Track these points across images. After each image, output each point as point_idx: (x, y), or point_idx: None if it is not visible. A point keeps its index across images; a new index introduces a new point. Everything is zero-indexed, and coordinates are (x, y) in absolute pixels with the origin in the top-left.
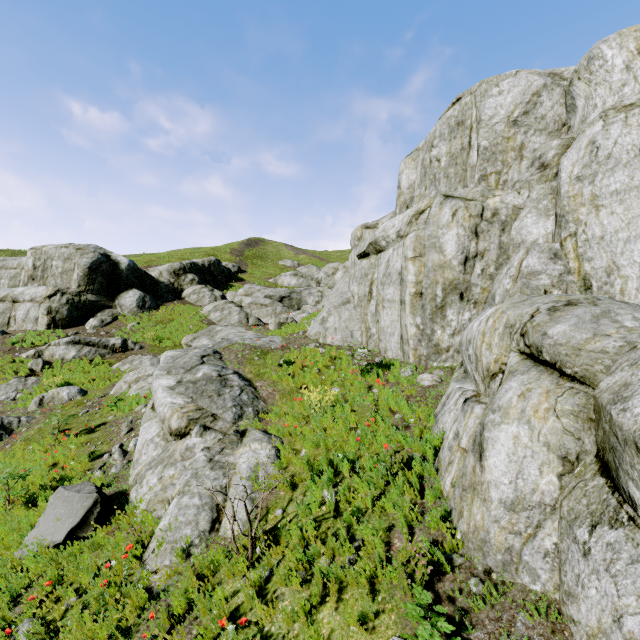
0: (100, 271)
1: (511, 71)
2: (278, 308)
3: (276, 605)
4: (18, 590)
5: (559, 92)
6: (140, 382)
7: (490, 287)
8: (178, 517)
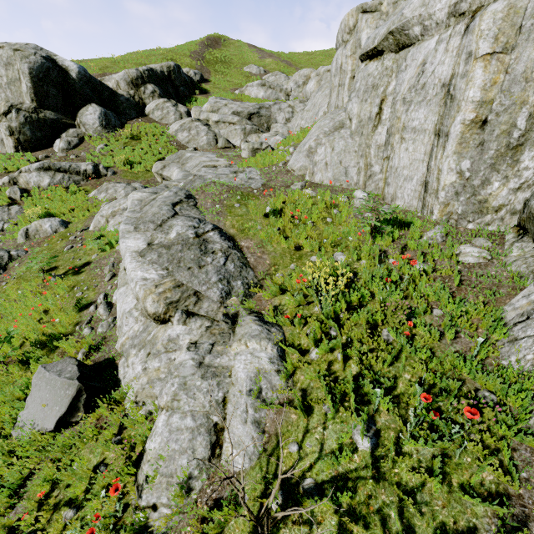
0: (49, 81)
1: None
2: (247, 127)
3: None
4: (18, 482)
5: None
6: (116, 217)
7: None
8: (170, 443)
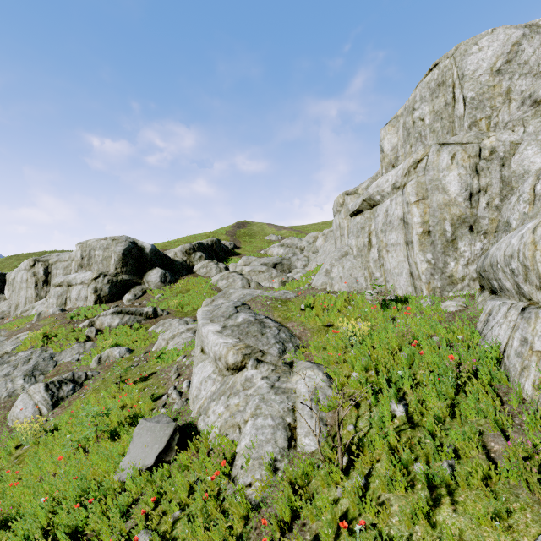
0: (131, 256)
1: (486, 30)
2: (273, 273)
3: (388, 509)
4: (125, 507)
5: (539, 38)
6: (175, 338)
7: (498, 217)
8: (257, 436)
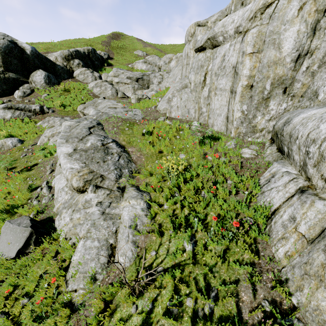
0: (12, 55)
1: None
2: (135, 86)
3: None
4: None
5: None
6: (54, 137)
7: (309, 83)
8: (85, 255)
